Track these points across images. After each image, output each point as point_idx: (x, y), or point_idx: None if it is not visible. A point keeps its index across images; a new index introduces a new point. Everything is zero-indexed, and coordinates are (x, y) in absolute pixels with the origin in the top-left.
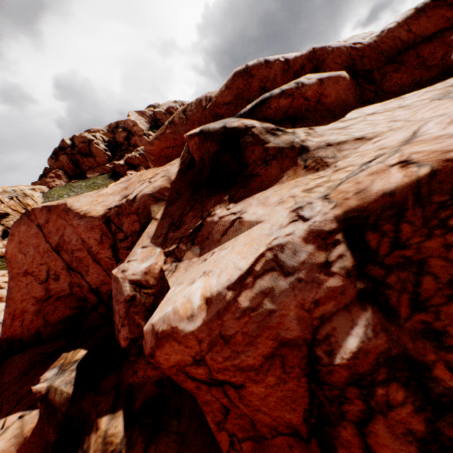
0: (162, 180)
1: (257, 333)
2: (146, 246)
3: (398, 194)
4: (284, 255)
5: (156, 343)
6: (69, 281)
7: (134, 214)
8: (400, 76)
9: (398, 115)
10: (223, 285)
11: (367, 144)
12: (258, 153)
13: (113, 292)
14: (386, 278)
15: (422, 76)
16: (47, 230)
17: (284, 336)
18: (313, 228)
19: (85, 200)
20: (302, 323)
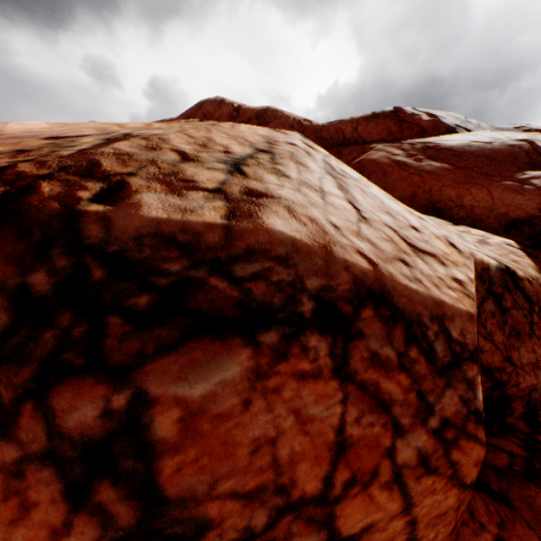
0: None
1: None
2: None
3: None
4: None
5: None
6: None
7: None
8: None
9: None
10: None
11: None
12: None
13: None
14: None
15: None
16: None
17: None
18: None
19: None
20: None
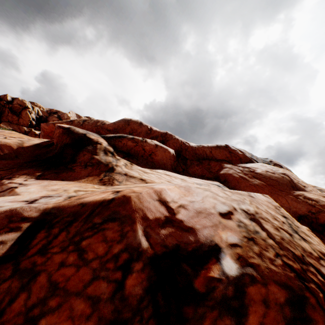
0: (14, 141)
1: None
2: None
3: (87, 207)
4: None
5: None
6: None
7: None
8: (198, 169)
9: (175, 180)
10: None
11: (142, 183)
12: (86, 158)
13: None
14: (3, 282)
15: (207, 174)
16: None
17: None
18: (17, 209)
19: None
20: None
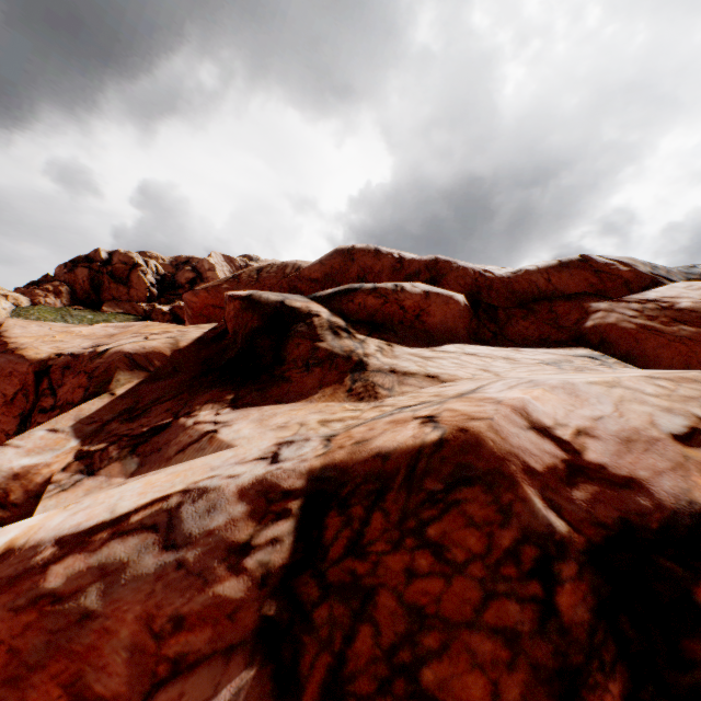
0: (163, 341)
1: (40, 657)
2: (58, 430)
3: (393, 460)
4: (192, 509)
5: None
6: None
7: (87, 375)
8: (528, 326)
9: (496, 365)
10: (59, 532)
11: (436, 385)
12: (304, 350)
13: None
14: (315, 608)
15: (552, 334)
16: None
17: (90, 684)
18: (268, 478)
19: (36, 330)
20: (138, 661)
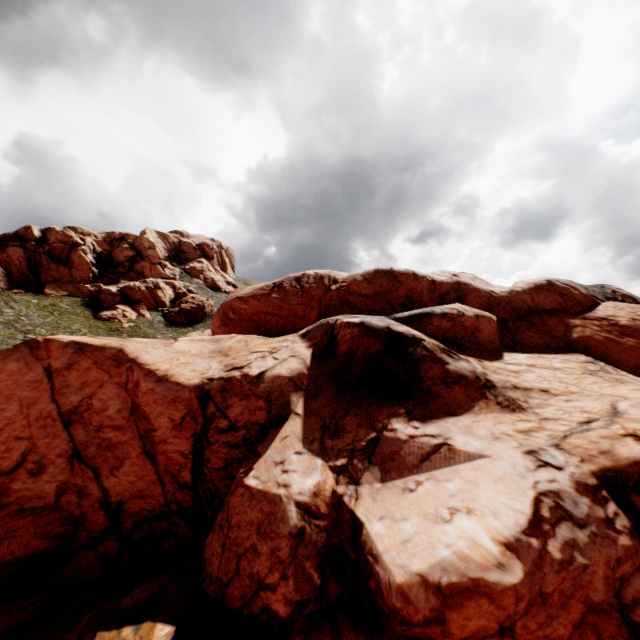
0: (297, 362)
1: (570, 591)
2: (300, 452)
3: None
4: (567, 504)
5: (441, 601)
6: (63, 480)
7: (261, 399)
8: (532, 335)
9: (562, 376)
10: (514, 529)
11: (555, 398)
12: (438, 371)
13: (243, 517)
14: None
15: (551, 342)
16: (63, 380)
17: (591, 598)
18: (578, 480)
19: (158, 353)
20: (606, 583)
